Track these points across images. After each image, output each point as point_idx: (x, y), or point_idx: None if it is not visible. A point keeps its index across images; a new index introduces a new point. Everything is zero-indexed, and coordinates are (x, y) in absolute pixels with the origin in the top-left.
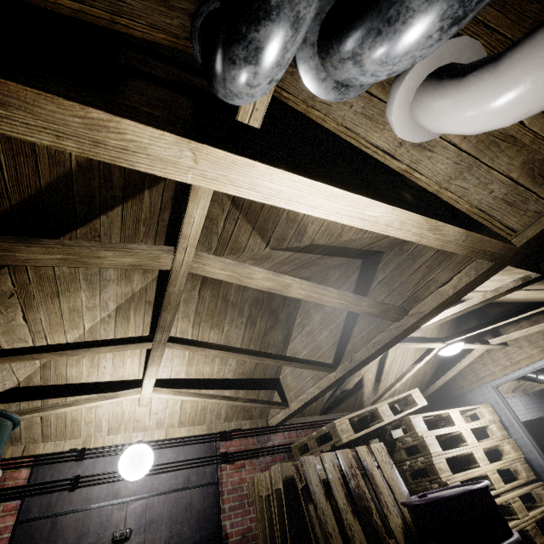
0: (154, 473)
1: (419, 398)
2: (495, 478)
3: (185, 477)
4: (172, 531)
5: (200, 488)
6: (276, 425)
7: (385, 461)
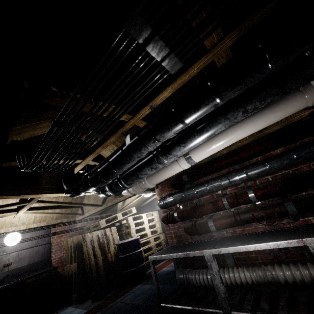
0: (21, 242)
1: (134, 210)
2: (149, 234)
3: (36, 242)
4: (30, 260)
5: (42, 245)
6: (79, 220)
7: (115, 232)
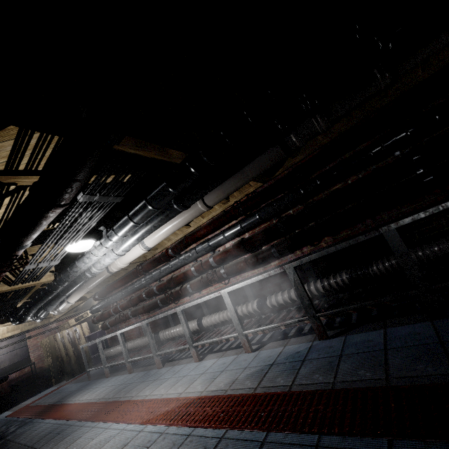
0: None
1: None
2: None
3: (13, 347)
4: (11, 361)
5: (20, 348)
6: (53, 321)
7: (86, 327)
